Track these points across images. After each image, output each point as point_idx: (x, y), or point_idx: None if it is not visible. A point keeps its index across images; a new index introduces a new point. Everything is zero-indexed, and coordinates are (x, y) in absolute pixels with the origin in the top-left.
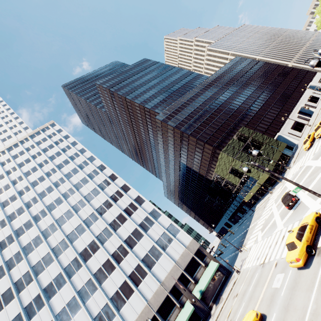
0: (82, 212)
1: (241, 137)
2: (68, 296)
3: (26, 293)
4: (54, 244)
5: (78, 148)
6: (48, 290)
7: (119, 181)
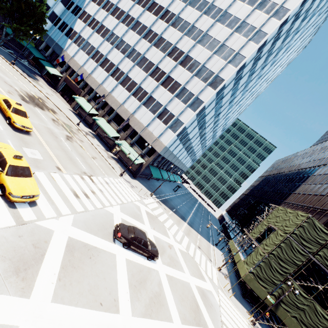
0: (203, 19)
1: None
2: (131, 42)
3: (136, 8)
4: (171, 8)
5: None
6: (137, 24)
7: (251, 48)
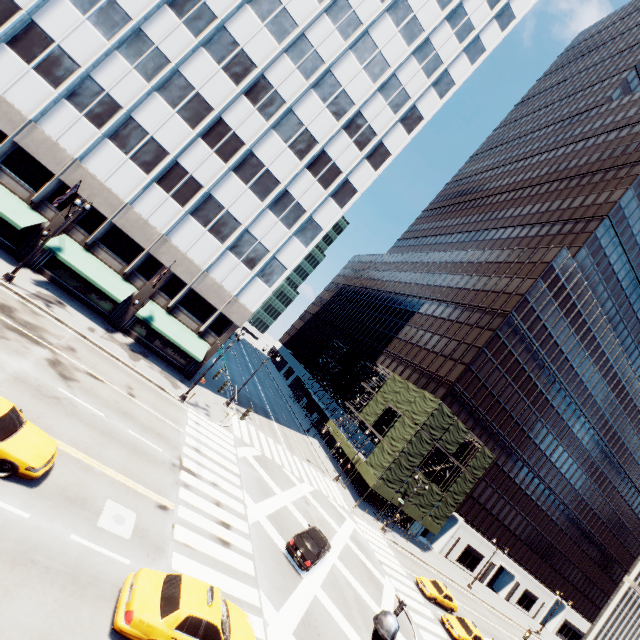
0: (325, 28)
1: (468, 447)
2: (129, 1)
3: None
4: None
5: (516, 3)
6: None
7: (400, 138)
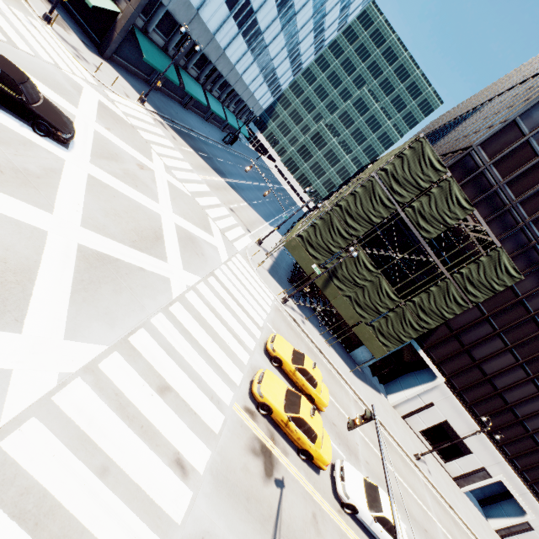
0: None
1: None
2: None
3: None
4: None
5: None
6: None
7: None
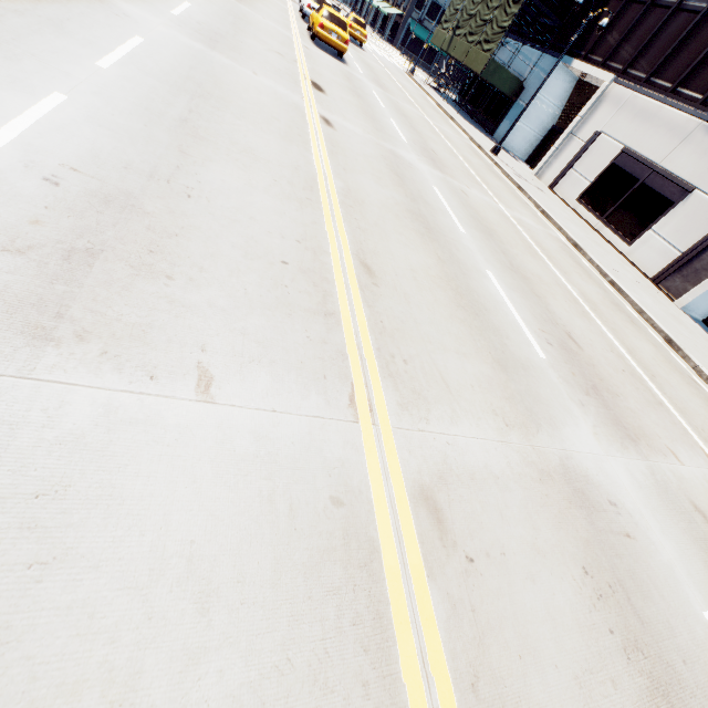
0: None
1: None
2: None
3: None
4: None
5: None
6: None
7: None
